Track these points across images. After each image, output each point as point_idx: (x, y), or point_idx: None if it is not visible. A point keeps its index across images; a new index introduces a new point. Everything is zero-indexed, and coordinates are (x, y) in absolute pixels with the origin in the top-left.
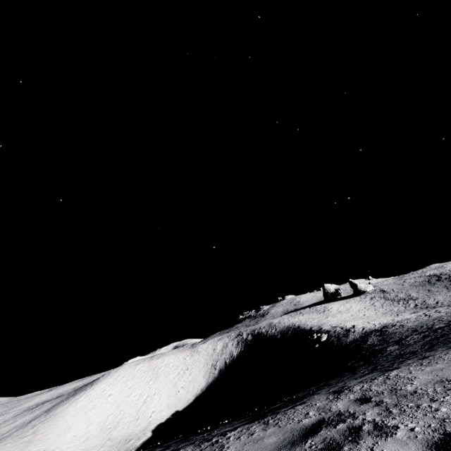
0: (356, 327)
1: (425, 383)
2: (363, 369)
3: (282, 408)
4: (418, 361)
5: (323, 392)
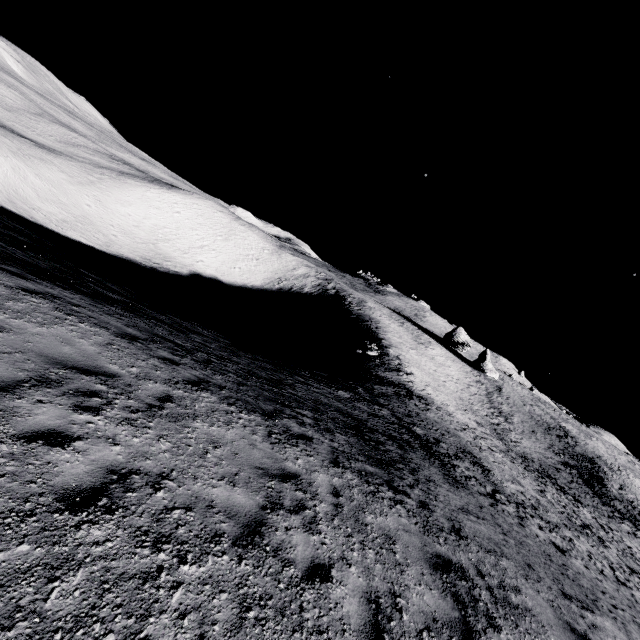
0: (409, 376)
1: (3, 322)
2: (245, 360)
3: (41, 276)
4: (148, 352)
5: (81, 300)
